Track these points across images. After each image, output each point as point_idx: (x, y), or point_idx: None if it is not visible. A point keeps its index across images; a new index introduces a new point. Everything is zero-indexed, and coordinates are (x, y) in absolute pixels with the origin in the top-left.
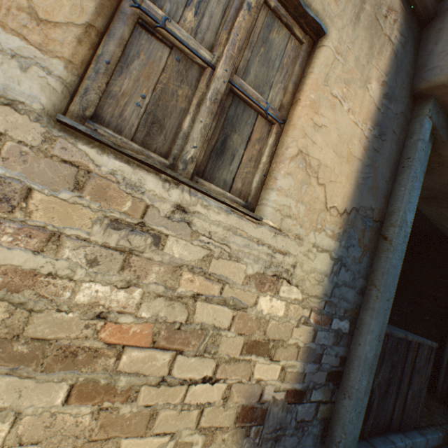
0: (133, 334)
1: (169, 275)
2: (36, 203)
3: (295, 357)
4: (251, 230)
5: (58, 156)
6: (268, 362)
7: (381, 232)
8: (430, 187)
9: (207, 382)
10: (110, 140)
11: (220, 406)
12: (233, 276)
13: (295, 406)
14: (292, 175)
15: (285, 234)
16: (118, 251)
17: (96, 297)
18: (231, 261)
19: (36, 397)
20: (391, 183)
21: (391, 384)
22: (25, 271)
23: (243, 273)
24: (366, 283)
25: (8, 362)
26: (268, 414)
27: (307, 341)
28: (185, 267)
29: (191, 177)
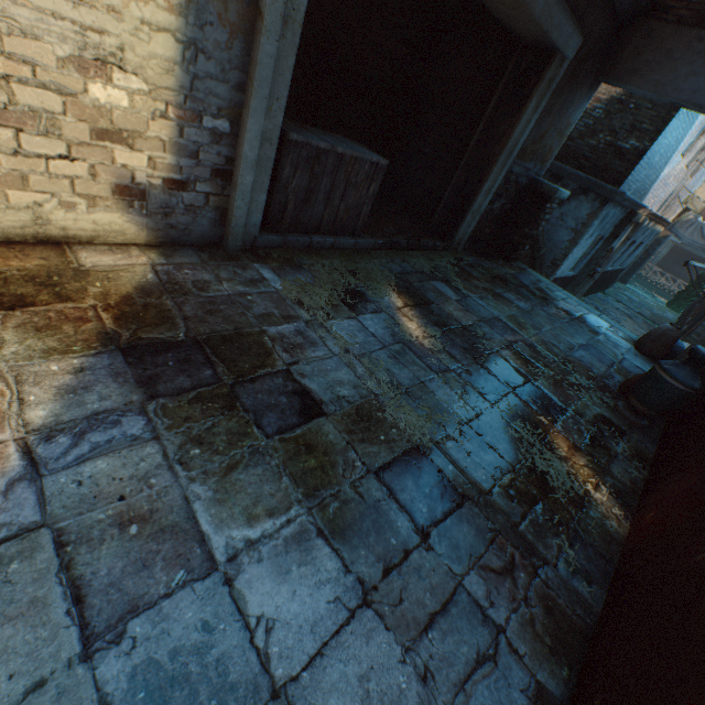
0: None
1: None
2: None
3: (163, 151)
4: (38, 0)
5: None
6: (130, 152)
7: (259, 5)
8: None
9: (66, 160)
10: None
11: (92, 181)
12: (42, 59)
13: (180, 193)
14: None
15: (91, 7)
16: None
17: None
18: (29, 41)
19: None
20: None
21: (314, 195)
22: None
23: (53, 56)
24: (247, 79)
25: None
26: (149, 195)
27: (174, 138)
28: None
29: None
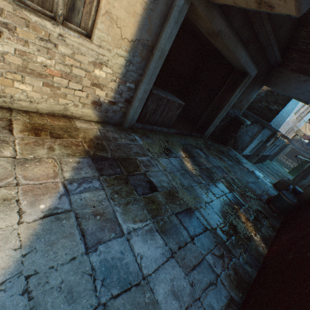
0: (55, 73)
1: (62, 58)
2: (19, 31)
3: (111, 91)
4: (88, 45)
5: (19, 16)
6: (101, 91)
7: (152, 52)
8: (205, 28)
9: (80, 91)
10: (31, 6)
11: (86, 98)
12: (84, 61)
13: (112, 106)
14: (104, 23)
15: (103, 48)
16: (45, 48)
17: (43, 61)
18: (82, 56)
19: (36, 83)
20: (161, 28)
21: (157, 111)
22: (23, 51)
23: (87, 61)
24: (143, 72)
25: (27, 73)
26: (102, 105)
27: (116, 88)
28: (67, 56)
29: (63, 22)
